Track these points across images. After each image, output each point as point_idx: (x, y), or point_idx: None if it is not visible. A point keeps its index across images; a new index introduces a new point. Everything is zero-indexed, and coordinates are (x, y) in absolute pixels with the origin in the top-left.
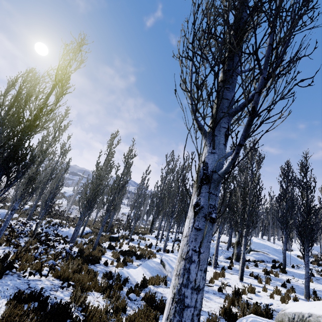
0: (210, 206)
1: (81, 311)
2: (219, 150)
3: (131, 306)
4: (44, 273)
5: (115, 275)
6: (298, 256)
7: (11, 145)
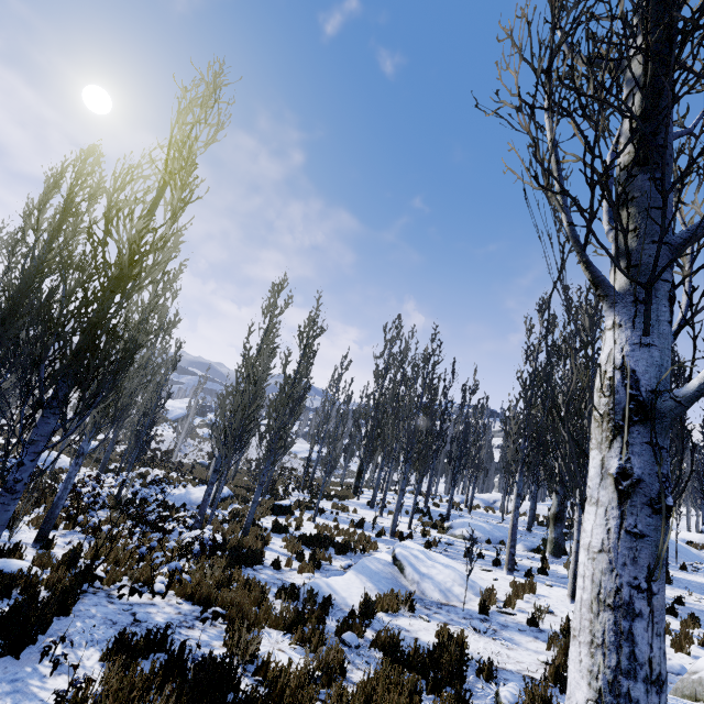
0: (658, 477)
1: (255, 674)
2: (661, 337)
3: (351, 660)
4: (157, 589)
5: (306, 593)
6: (689, 543)
7: (88, 323)
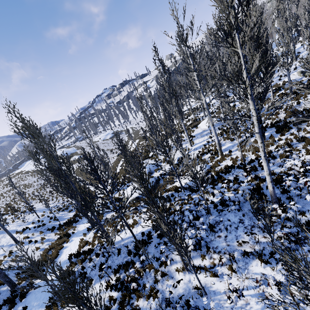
0: None
1: None
2: None
3: None
4: None
5: None
6: None
7: None
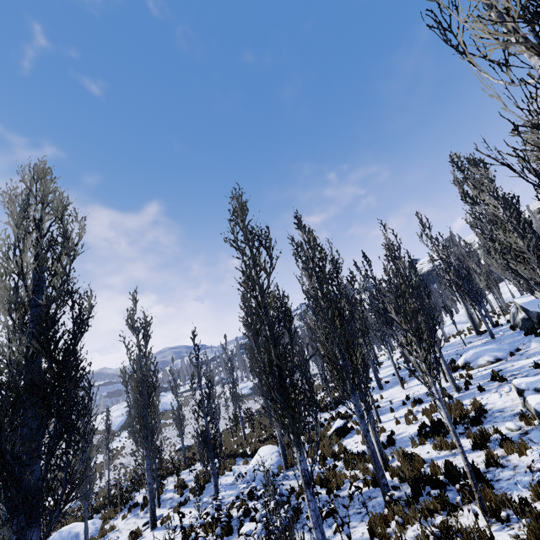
0: None
1: None
2: None
3: None
4: None
5: None
6: None
7: None
